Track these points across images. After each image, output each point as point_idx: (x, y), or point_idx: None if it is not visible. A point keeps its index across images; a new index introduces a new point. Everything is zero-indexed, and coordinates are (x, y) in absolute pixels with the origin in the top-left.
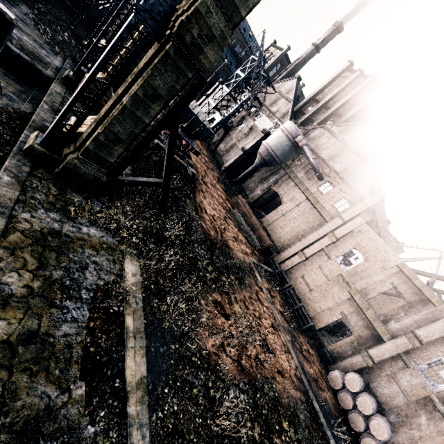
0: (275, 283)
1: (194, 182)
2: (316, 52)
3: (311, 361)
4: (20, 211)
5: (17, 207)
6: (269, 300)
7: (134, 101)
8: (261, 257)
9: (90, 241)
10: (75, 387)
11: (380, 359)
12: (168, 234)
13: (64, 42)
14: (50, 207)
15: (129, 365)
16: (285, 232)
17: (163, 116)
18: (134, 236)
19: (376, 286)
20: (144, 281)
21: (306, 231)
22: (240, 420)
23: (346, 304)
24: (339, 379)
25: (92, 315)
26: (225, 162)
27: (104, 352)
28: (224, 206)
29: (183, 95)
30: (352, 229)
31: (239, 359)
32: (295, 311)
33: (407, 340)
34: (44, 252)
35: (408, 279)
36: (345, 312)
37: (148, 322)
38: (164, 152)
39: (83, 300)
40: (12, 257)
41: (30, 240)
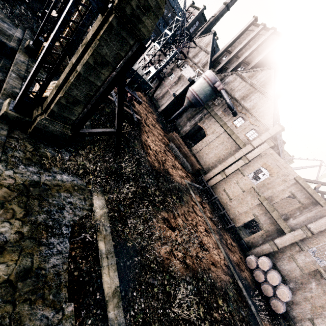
0: (205, 196)
1: (139, 125)
2: (227, 10)
3: (234, 251)
4: (4, 169)
5: (1, 167)
6: (202, 210)
7: (87, 68)
8: (193, 178)
9: (64, 186)
10: (66, 306)
11: (283, 245)
12: (124, 172)
13: (22, 15)
14: (29, 162)
15: (105, 280)
16: (209, 157)
17: (112, 78)
18: (98, 176)
19: (279, 194)
20: (109, 211)
21: (226, 156)
22: (189, 305)
23: (257, 208)
24: (254, 262)
25: (73, 246)
26: (160, 106)
27: (85, 273)
28: (163, 141)
29: (127, 60)
30: (260, 153)
31: (184, 260)
32: (220, 216)
33: (302, 232)
34: (28, 201)
35: (303, 188)
36: (256, 214)
37: (116, 244)
38: (114, 104)
39: (64, 235)
40: (3, 210)
41: (16, 193)
